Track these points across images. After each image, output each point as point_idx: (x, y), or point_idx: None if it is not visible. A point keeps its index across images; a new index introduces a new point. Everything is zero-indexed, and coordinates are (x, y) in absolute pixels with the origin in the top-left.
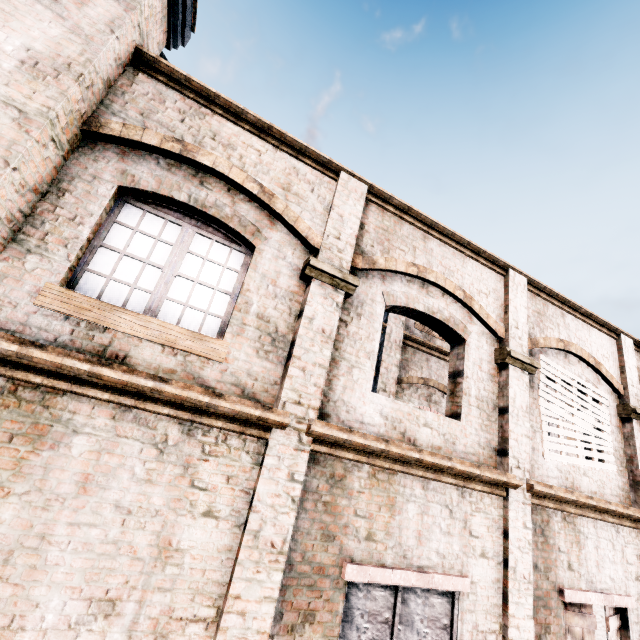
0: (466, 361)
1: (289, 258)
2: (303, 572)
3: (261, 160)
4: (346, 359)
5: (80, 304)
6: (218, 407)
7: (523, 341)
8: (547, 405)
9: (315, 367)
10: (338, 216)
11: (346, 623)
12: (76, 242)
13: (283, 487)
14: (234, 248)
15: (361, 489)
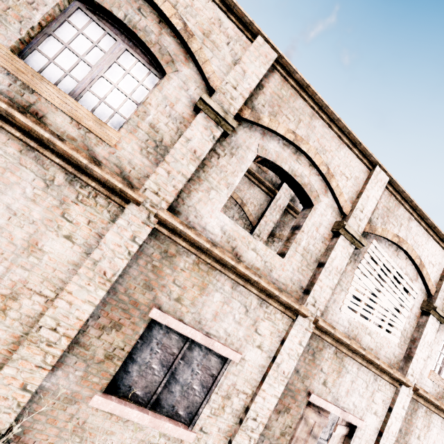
0: (307, 220)
1: (191, 91)
2: (122, 299)
3: (193, 4)
4: (209, 181)
5: (19, 67)
6: (93, 171)
7: (362, 223)
8: (361, 276)
9: (178, 174)
10: (241, 70)
11: (145, 343)
12: (29, 22)
13: (125, 242)
14: (152, 71)
15: (184, 268)
